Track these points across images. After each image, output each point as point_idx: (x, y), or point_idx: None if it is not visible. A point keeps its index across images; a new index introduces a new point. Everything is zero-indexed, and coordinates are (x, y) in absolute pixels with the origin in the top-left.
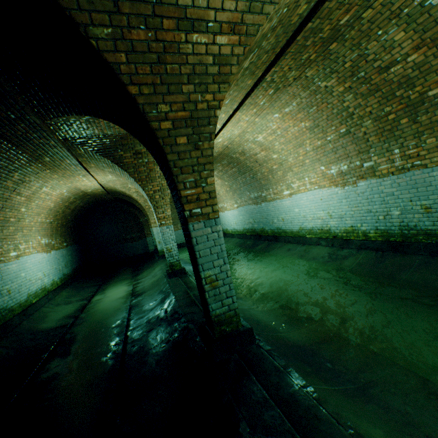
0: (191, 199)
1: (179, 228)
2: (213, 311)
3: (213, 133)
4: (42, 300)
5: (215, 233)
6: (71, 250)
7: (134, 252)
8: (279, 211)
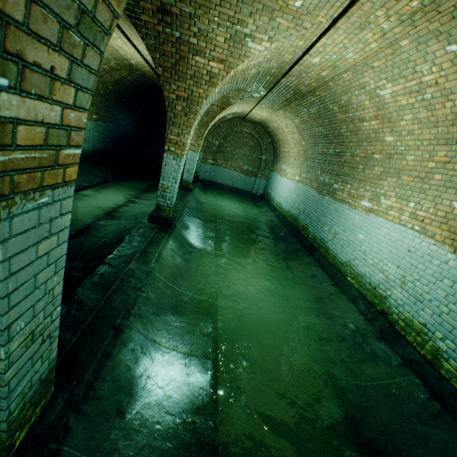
0: None
1: (227, 167)
2: None
3: None
4: None
5: None
6: (102, 128)
7: None
8: (339, 220)
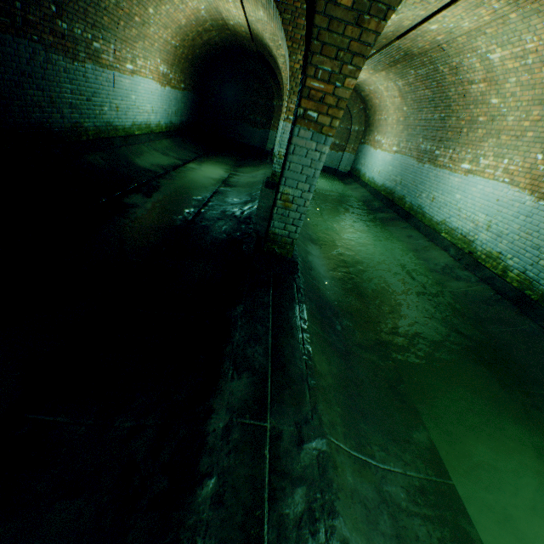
0: (314, 96)
1: None
2: (273, 227)
3: (393, 9)
4: (143, 136)
5: (317, 153)
6: (186, 98)
7: (249, 140)
8: (438, 186)
